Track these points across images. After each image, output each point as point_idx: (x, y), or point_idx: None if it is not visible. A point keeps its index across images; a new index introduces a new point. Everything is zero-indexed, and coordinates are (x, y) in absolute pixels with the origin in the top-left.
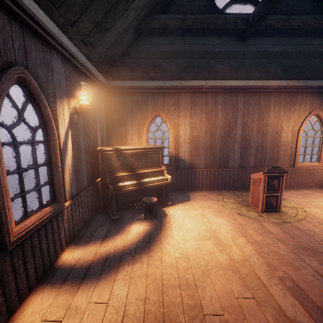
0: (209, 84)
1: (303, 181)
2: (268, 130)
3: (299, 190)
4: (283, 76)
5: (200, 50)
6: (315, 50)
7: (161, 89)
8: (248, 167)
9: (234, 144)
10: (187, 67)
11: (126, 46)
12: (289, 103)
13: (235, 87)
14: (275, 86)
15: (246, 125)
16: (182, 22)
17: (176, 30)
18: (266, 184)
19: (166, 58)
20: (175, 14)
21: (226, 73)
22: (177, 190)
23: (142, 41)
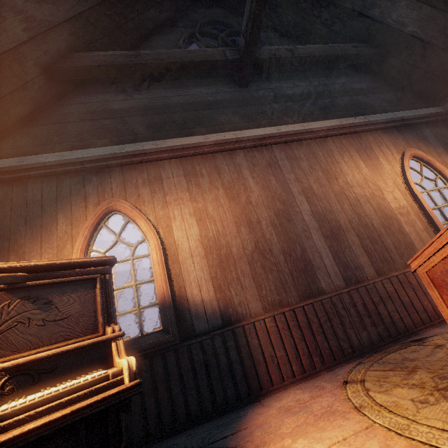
0: (212, 139)
1: None
2: (357, 194)
3: None
4: (328, 117)
5: (181, 102)
6: (349, 88)
7: (114, 160)
8: (365, 279)
9: (308, 233)
10: (164, 125)
11: (32, 103)
12: (362, 148)
13: (262, 137)
14: (325, 127)
15: (312, 193)
16: (136, 58)
17: (127, 69)
18: None
19: (122, 117)
20: (122, 51)
21: (238, 124)
22: (207, 417)
23: (71, 100)
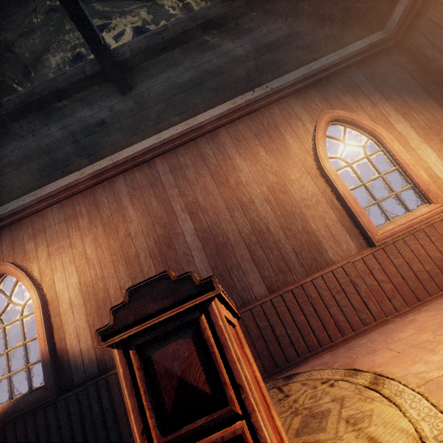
0: (89, 172)
1: (435, 270)
2: (252, 193)
3: (439, 302)
4: (224, 100)
5: (64, 135)
6: (255, 47)
7: (1, 222)
8: (253, 300)
9: (190, 256)
10: (49, 167)
11: None
12: (264, 129)
13: (140, 153)
14: (215, 117)
15: (197, 206)
16: None
17: None
18: (144, 390)
19: (11, 171)
20: None
21: (120, 143)
22: None
23: None
